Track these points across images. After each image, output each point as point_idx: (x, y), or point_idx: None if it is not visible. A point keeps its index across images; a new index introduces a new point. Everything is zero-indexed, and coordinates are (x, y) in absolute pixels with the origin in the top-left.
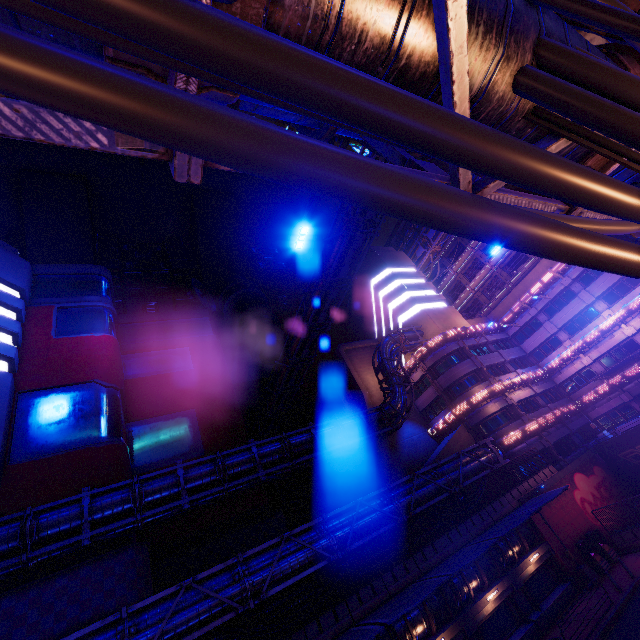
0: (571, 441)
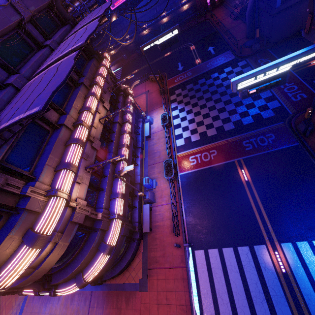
0: None
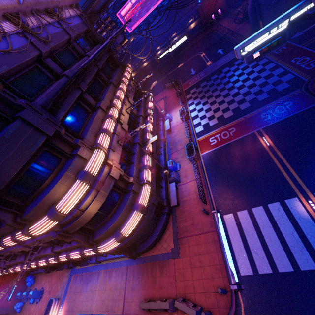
0: None
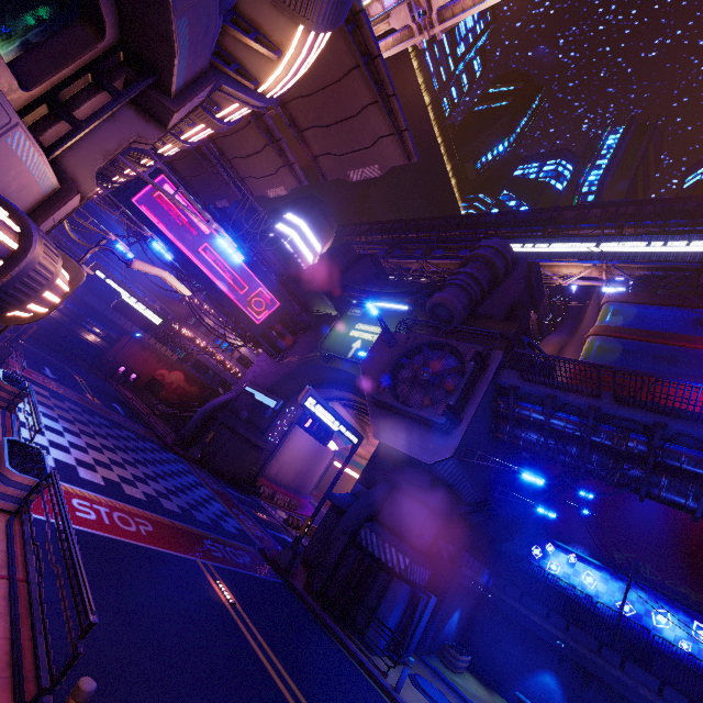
0: (214, 377)
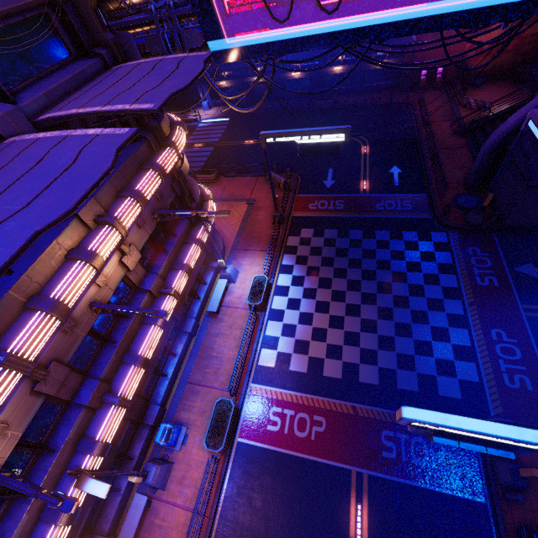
0: None
